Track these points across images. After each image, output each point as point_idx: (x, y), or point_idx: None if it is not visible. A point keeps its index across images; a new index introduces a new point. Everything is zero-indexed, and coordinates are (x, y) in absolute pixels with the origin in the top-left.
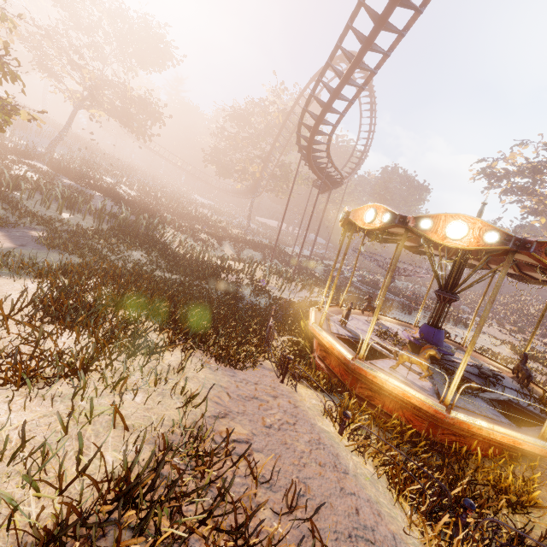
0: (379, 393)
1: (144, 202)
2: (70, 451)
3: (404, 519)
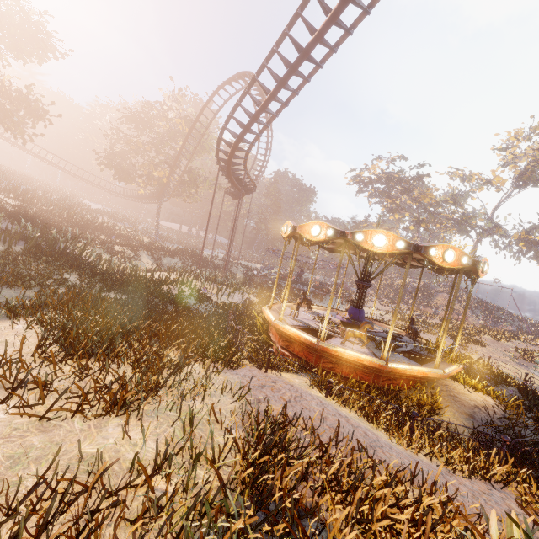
0: (338, 363)
1: (33, 214)
2: (197, 444)
3: (384, 435)
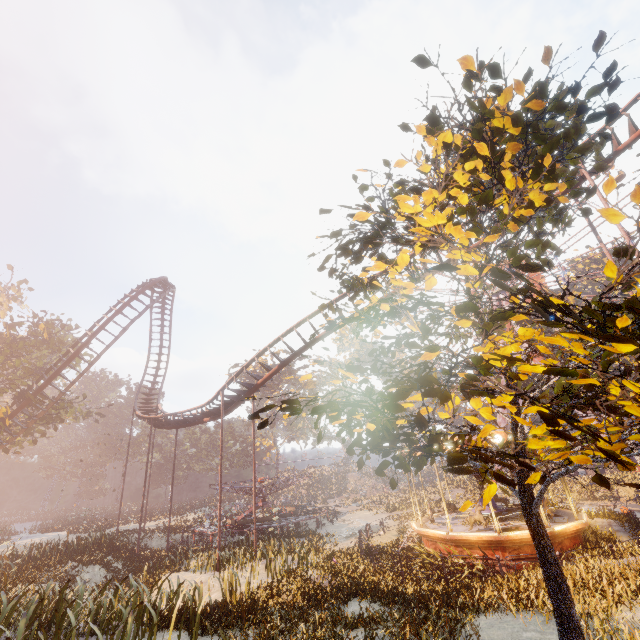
0: (562, 541)
1: None
2: None
3: None
